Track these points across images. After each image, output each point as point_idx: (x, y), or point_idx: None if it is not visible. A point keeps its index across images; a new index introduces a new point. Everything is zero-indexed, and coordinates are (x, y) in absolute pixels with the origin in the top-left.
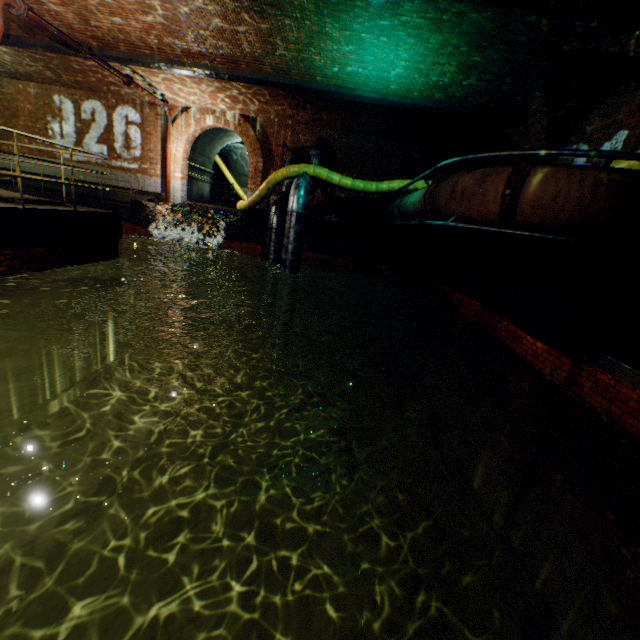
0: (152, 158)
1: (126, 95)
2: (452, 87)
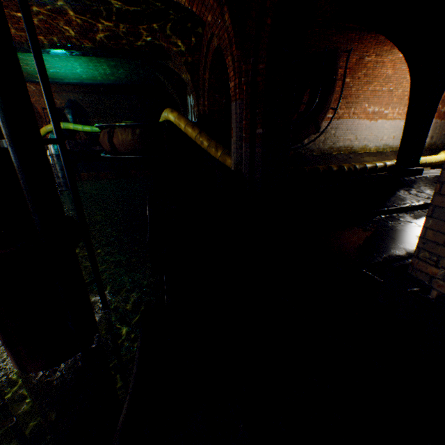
0: None
1: None
2: (115, 74)
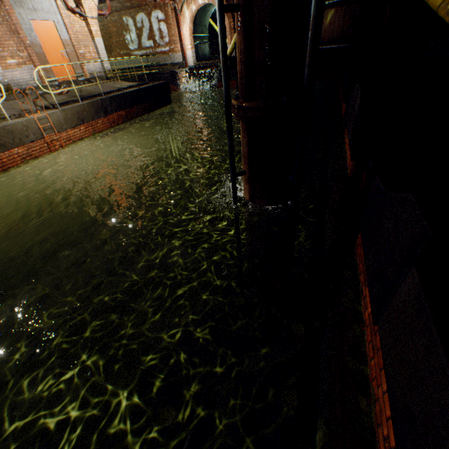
0: (174, 41)
1: (154, 3)
2: None
